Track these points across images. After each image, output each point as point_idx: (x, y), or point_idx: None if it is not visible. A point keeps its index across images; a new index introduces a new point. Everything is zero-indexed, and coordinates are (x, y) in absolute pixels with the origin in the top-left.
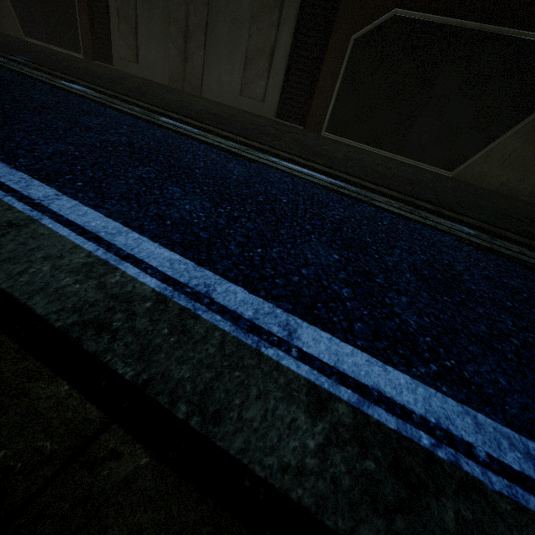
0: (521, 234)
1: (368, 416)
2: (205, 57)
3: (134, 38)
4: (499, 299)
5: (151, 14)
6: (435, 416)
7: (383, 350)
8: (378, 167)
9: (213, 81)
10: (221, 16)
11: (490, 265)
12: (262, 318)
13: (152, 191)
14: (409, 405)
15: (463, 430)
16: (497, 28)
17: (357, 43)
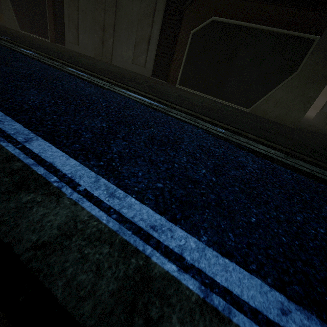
0: (257, 135)
1: (30, 168)
2: (113, 42)
3: (76, 31)
4: (193, 152)
5: (86, 18)
6: (73, 175)
7: (78, 154)
8: (195, 101)
9: (118, 55)
10: (122, 20)
11: (212, 142)
12: (17, 135)
13: (17, 90)
14: (63, 170)
15: (83, 181)
16: (268, 27)
17: (194, 35)
